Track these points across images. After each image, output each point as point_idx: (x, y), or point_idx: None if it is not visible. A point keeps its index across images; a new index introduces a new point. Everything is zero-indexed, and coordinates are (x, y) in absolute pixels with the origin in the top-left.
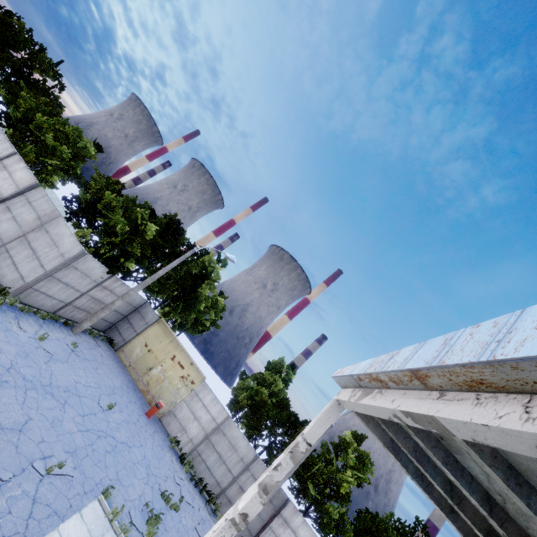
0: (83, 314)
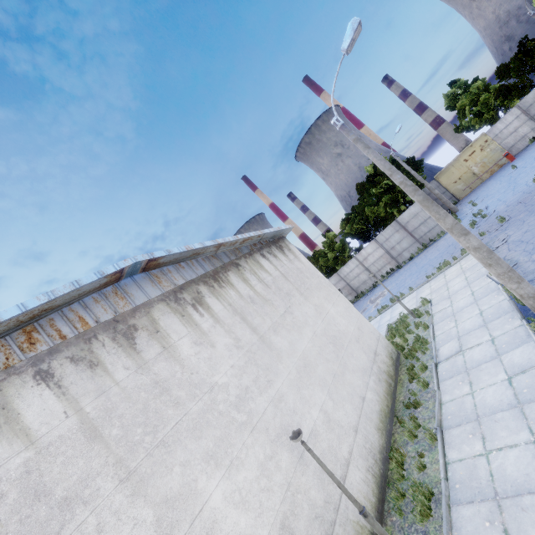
0: None
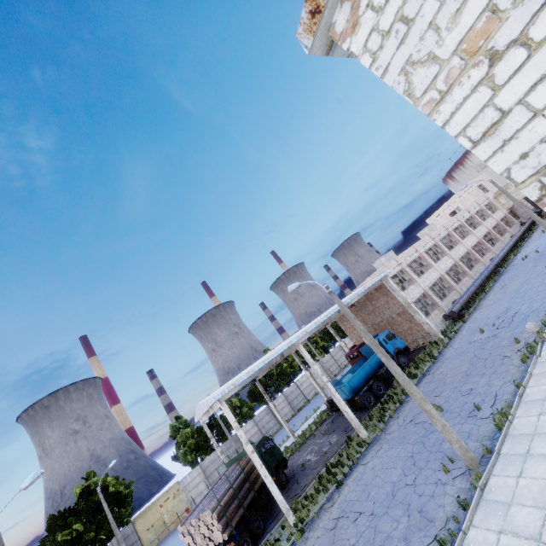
0: None
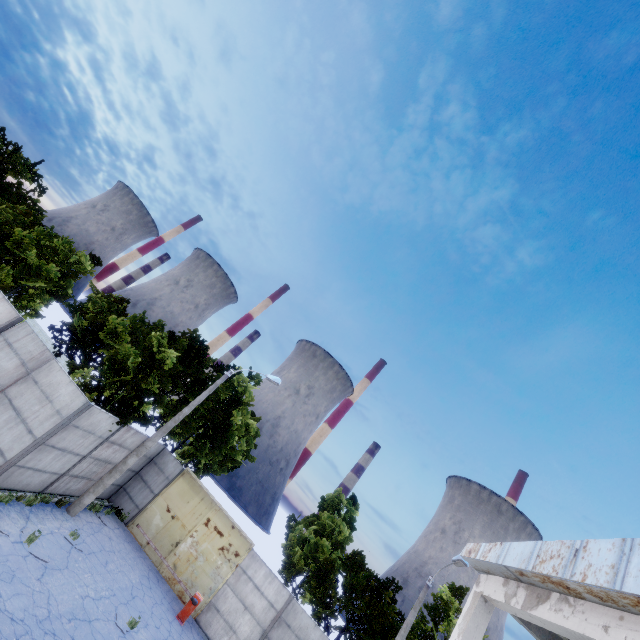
0: (82, 482)
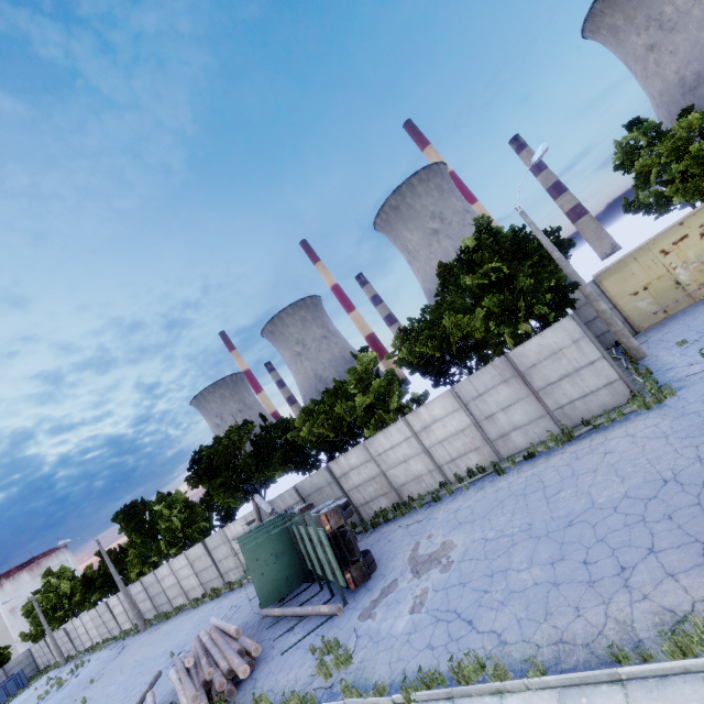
0: None
